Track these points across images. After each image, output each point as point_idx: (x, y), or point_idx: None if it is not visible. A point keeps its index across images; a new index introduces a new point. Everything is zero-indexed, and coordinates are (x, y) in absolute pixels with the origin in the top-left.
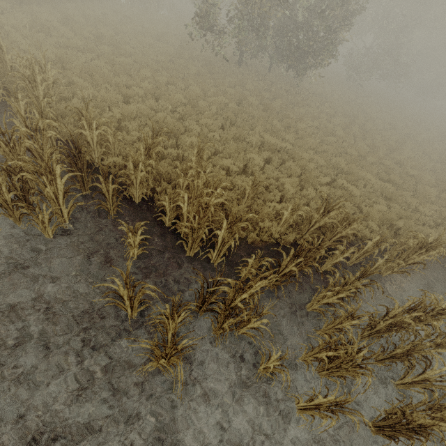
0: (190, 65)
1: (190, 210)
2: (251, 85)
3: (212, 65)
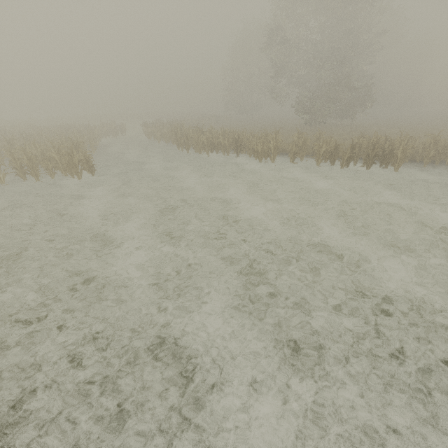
0: (307, 131)
1: (432, 147)
2: (339, 129)
3: (304, 130)
